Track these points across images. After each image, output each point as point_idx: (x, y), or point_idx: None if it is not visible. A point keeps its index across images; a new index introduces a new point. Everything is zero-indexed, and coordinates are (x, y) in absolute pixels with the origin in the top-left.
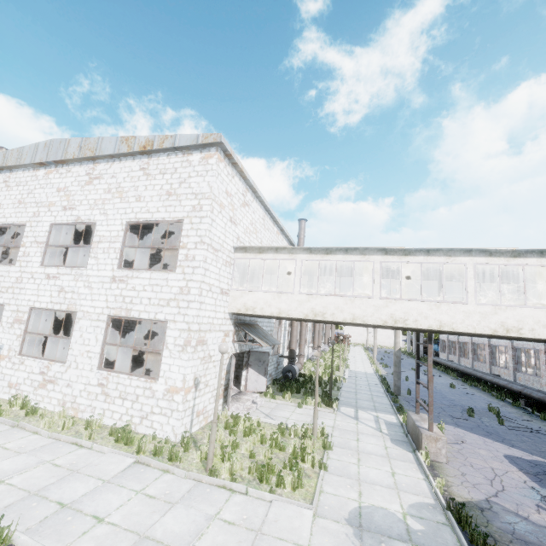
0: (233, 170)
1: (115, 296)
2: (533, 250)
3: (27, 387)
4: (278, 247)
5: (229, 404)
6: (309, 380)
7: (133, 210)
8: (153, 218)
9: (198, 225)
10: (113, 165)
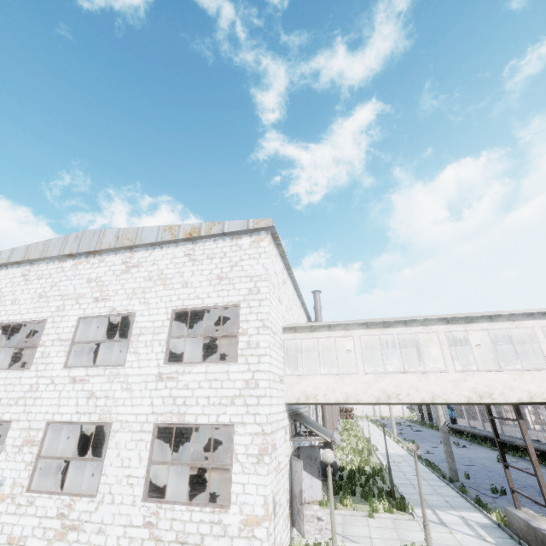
0: (276, 250)
1: (163, 398)
2: None
3: (37, 541)
4: (331, 324)
5: (303, 529)
6: (352, 473)
7: (179, 297)
8: (203, 304)
9: (257, 308)
10: (154, 253)
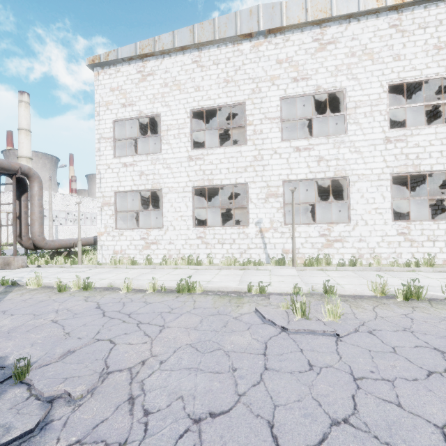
0: None
1: (395, 155)
2: None
3: (308, 250)
4: None
5: None
6: None
7: (393, 70)
8: (423, 75)
9: None
10: (350, 27)
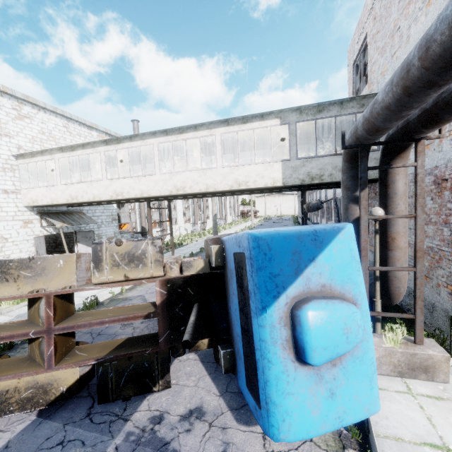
0: None
1: None
2: (191, 126)
3: None
4: (42, 151)
5: None
6: None
7: None
8: None
9: None
10: None
